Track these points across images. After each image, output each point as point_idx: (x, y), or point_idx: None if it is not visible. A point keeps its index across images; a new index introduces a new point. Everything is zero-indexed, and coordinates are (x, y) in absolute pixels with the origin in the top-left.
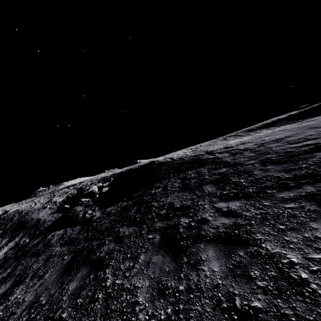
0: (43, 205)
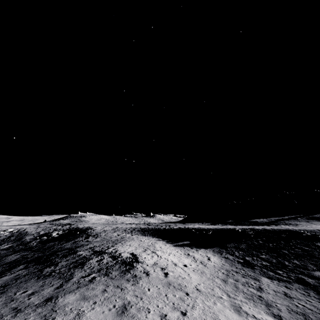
0: (34, 233)
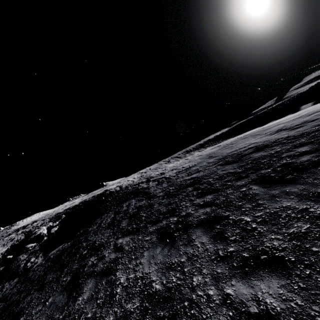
0: None
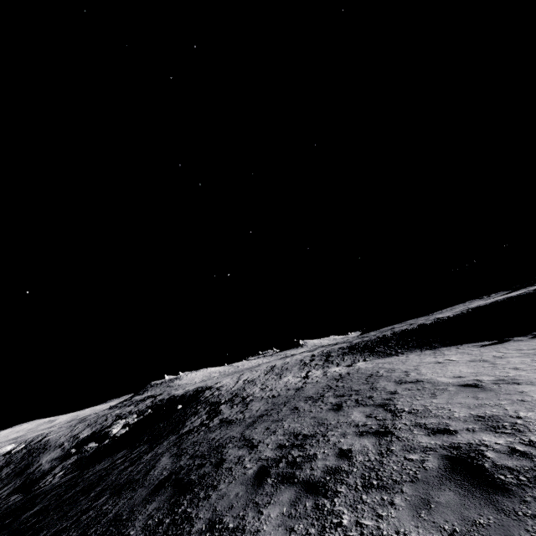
0: (64, 441)
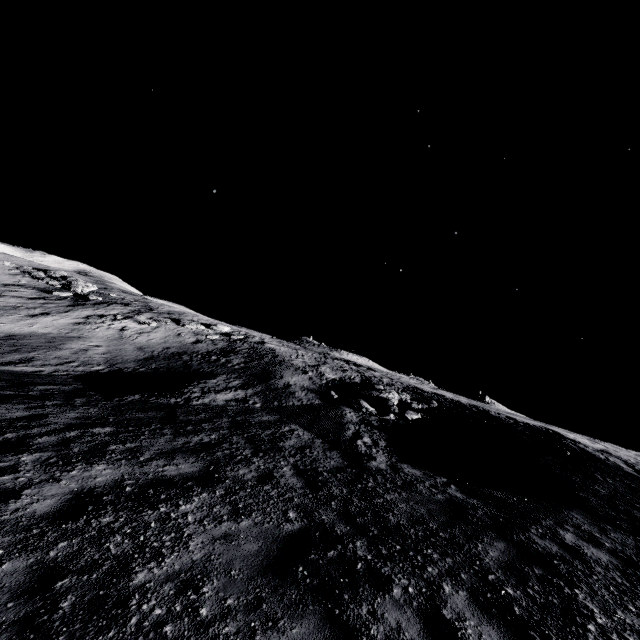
0: (304, 367)
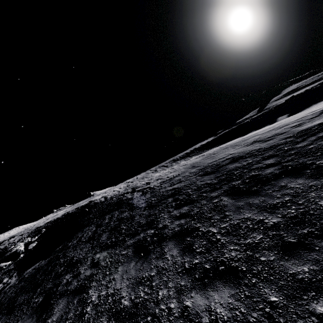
0: None
